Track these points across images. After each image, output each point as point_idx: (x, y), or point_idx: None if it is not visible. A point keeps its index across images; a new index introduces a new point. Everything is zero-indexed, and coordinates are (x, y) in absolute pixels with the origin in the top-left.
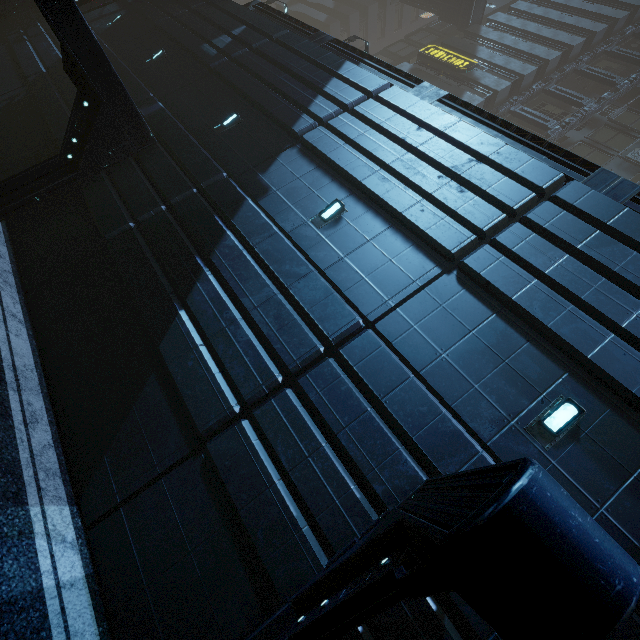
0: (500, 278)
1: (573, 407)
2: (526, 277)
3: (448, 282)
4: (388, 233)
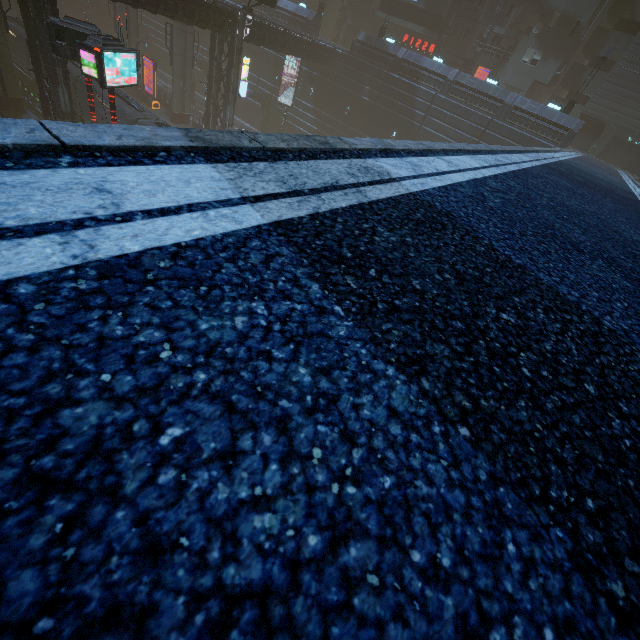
0: None
1: None
2: None
3: None
4: None
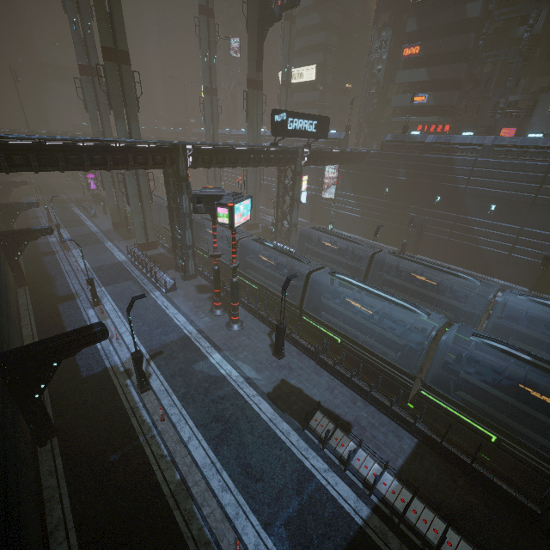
0: (545, 203)
1: None
2: None
3: (534, 208)
4: (511, 205)
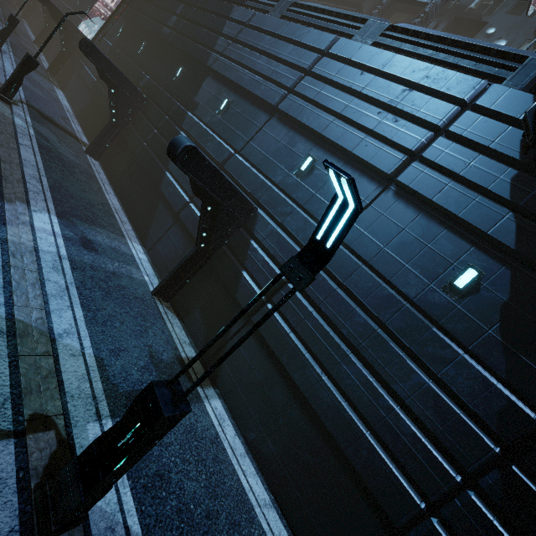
0: (292, 110)
1: (310, 157)
2: (303, 105)
3: (273, 121)
4: (249, 106)
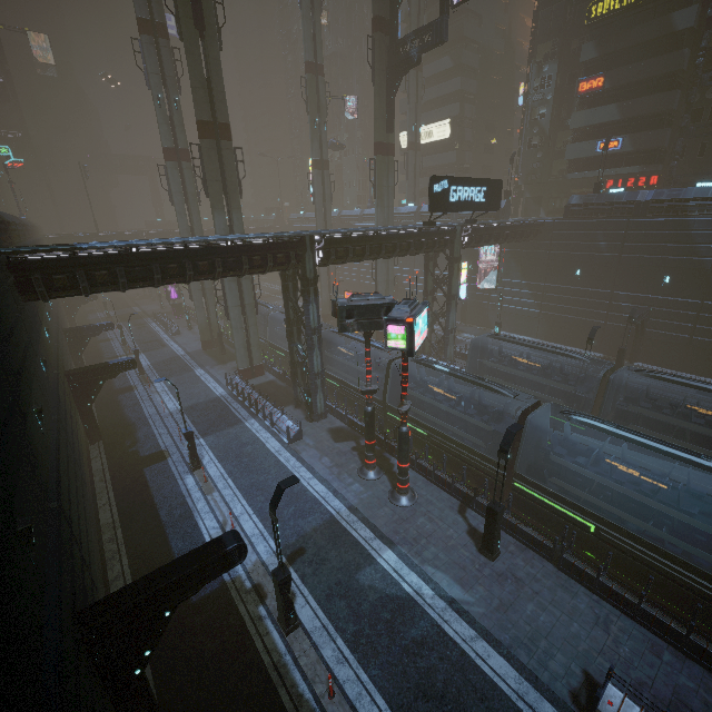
0: None
1: None
2: None
3: None
4: None
